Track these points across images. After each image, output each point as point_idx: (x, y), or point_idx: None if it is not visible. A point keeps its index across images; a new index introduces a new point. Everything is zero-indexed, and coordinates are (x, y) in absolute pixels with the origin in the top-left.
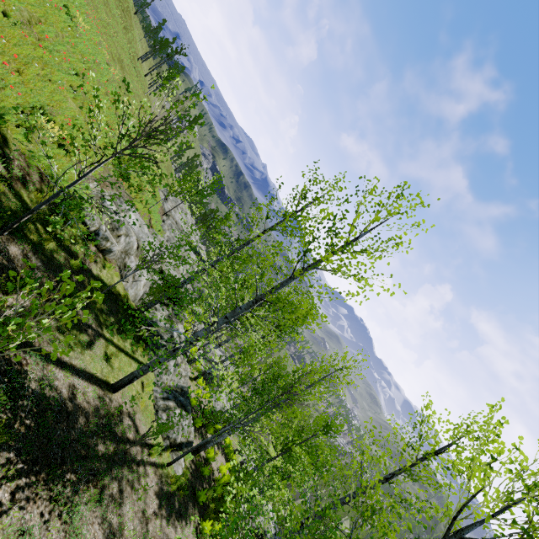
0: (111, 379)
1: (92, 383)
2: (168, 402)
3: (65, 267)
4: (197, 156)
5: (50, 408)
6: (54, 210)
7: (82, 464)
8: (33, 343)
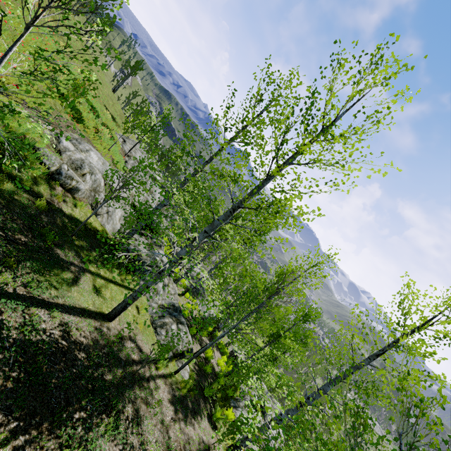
0: (105, 309)
1: (85, 317)
2: (163, 320)
3: (30, 208)
4: (145, 101)
5: (40, 352)
6: (3, 151)
7: (91, 398)
8: (5, 289)
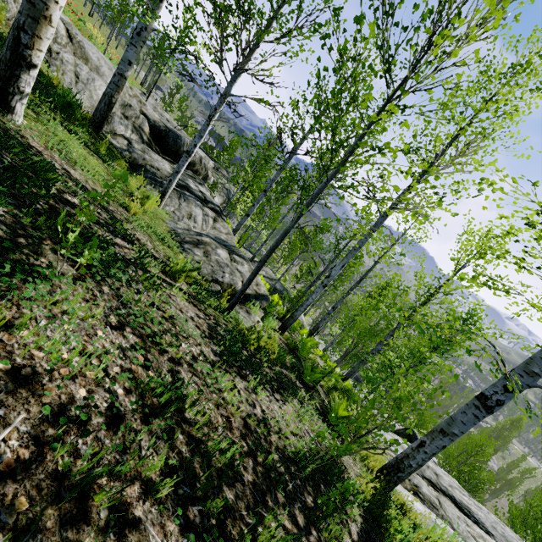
0: None
1: None
2: (198, 237)
3: None
4: (180, 88)
5: None
6: None
7: None
8: None
